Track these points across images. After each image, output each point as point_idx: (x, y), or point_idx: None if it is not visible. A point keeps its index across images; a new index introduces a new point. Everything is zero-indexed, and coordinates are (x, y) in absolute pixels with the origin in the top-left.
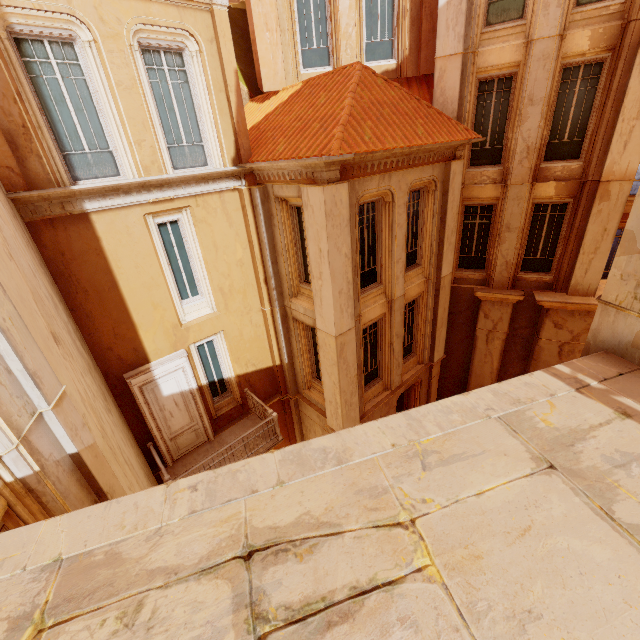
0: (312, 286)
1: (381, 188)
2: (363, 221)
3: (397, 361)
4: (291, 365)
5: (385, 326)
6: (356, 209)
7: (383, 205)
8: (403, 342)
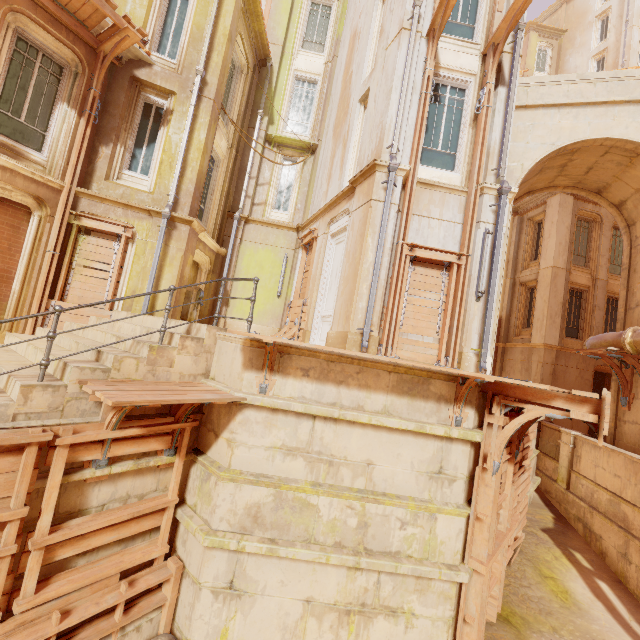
0: (542, 245)
1: (593, 211)
2: (579, 229)
3: (597, 329)
4: (508, 319)
5: (588, 296)
6: (576, 214)
7: (594, 224)
8: (605, 330)
